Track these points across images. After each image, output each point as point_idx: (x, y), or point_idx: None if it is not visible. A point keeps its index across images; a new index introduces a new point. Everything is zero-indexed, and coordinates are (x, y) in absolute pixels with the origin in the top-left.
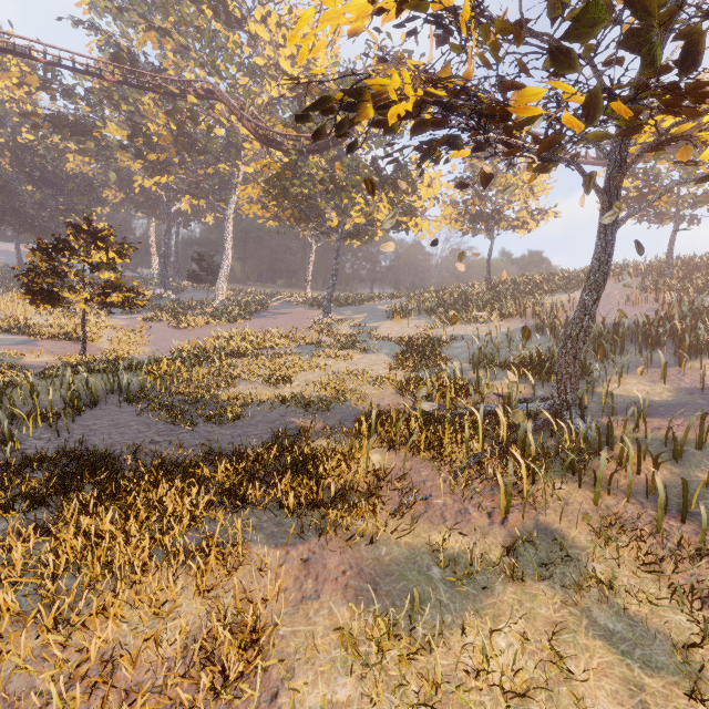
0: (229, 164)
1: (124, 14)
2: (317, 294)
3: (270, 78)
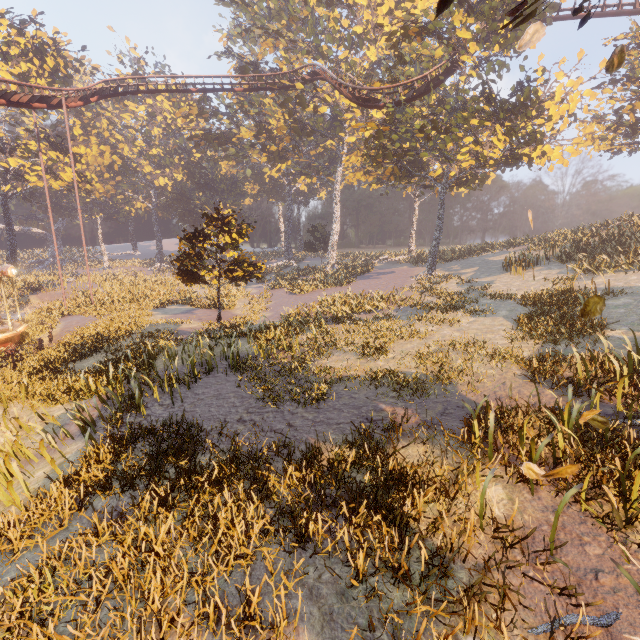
0: (336, 139)
1: (249, 34)
2: (421, 250)
3: (369, 42)
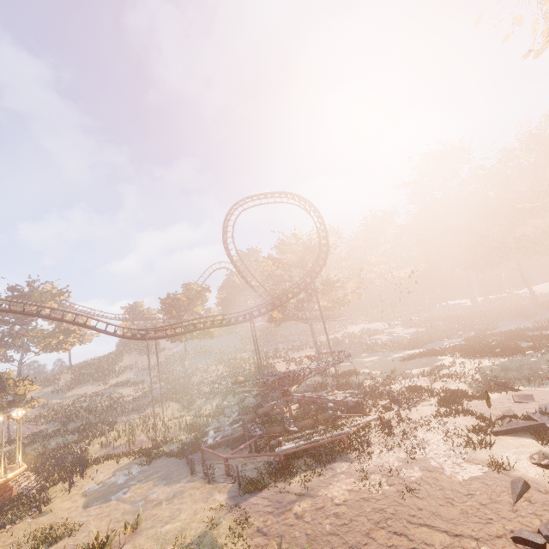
0: None
1: None
2: None
3: None
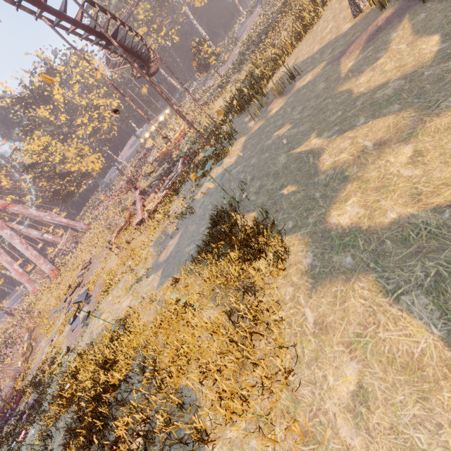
0: None
1: None
2: (246, 10)
3: None
